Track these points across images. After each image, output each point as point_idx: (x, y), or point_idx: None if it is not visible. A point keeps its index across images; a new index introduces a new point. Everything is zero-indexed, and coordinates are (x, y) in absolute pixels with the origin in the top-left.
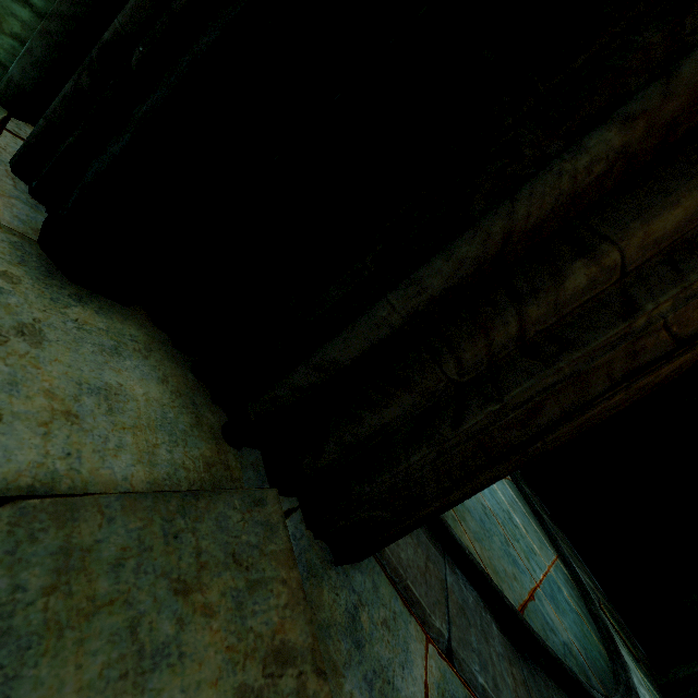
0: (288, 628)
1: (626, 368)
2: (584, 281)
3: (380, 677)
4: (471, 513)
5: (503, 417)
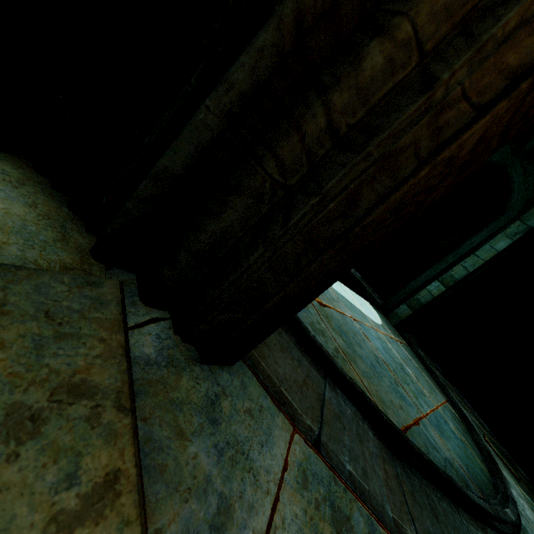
0: (94, 372)
1: (432, 145)
2: (380, 60)
3: (233, 448)
4: (363, 358)
5: (324, 208)
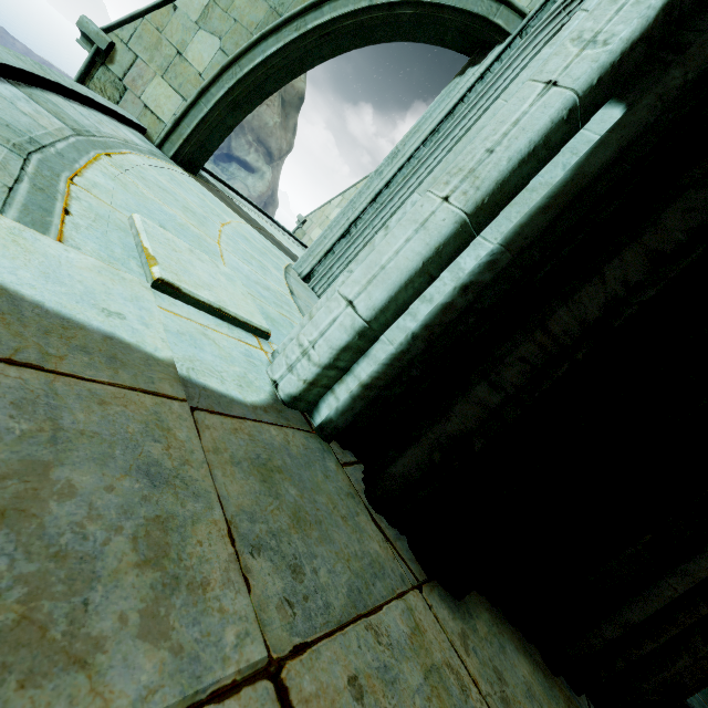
0: None
1: None
2: None
3: None
4: None
5: None
